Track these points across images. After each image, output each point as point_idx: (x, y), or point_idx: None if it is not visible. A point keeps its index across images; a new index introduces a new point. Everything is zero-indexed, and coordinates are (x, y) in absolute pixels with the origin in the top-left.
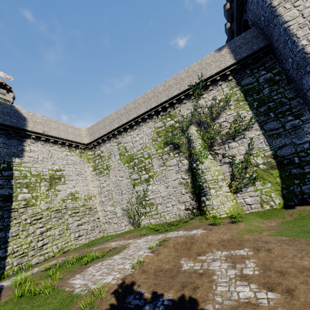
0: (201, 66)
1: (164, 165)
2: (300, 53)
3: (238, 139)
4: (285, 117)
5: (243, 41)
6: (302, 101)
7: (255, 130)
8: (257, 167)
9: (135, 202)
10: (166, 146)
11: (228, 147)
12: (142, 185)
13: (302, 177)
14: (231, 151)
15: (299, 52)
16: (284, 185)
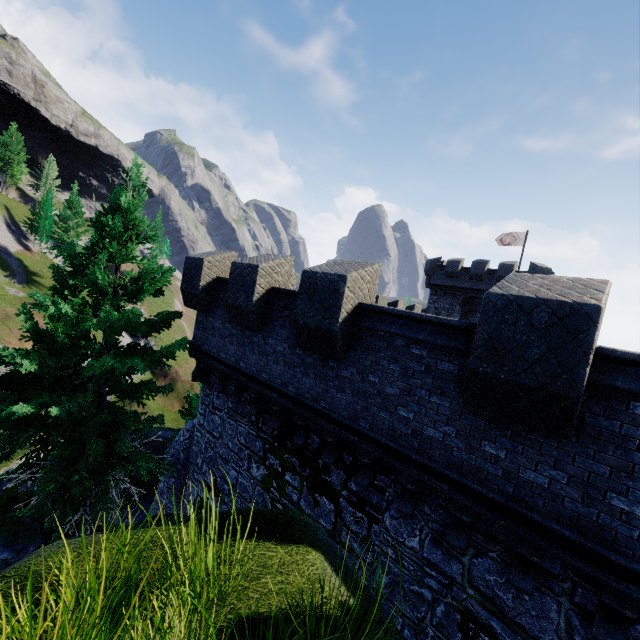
0: None
1: None
2: None
3: None
4: None
5: None
6: None
7: None
8: None
9: None
10: None
11: None
12: None
13: None
14: None
15: None
16: None
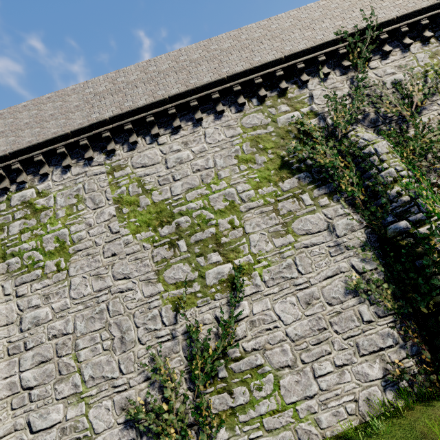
0: (360, 1)
1: (289, 232)
2: None
3: None
4: None
5: None
6: None
7: None
8: None
9: (186, 370)
10: (286, 175)
11: None
12: (210, 303)
13: None
14: None
15: None
16: None
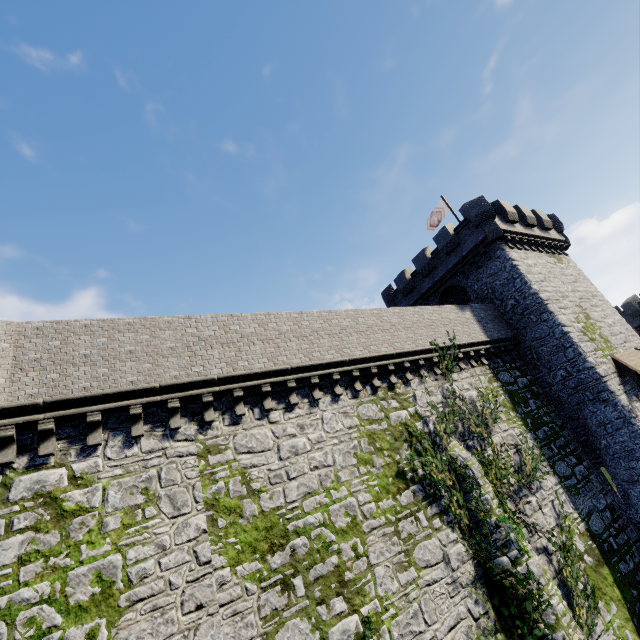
0: (443, 319)
1: (412, 564)
2: (591, 371)
3: (535, 488)
4: (568, 457)
5: (487, 315)
6: (571, 435)
7: (549, 472)
8: (584, 560)
9: None
10: (403, 486)
11: (540, 508)
12: None
13: (634, 580)
14: (536, 517)
15: (588, 369)
16: (628, 603)
